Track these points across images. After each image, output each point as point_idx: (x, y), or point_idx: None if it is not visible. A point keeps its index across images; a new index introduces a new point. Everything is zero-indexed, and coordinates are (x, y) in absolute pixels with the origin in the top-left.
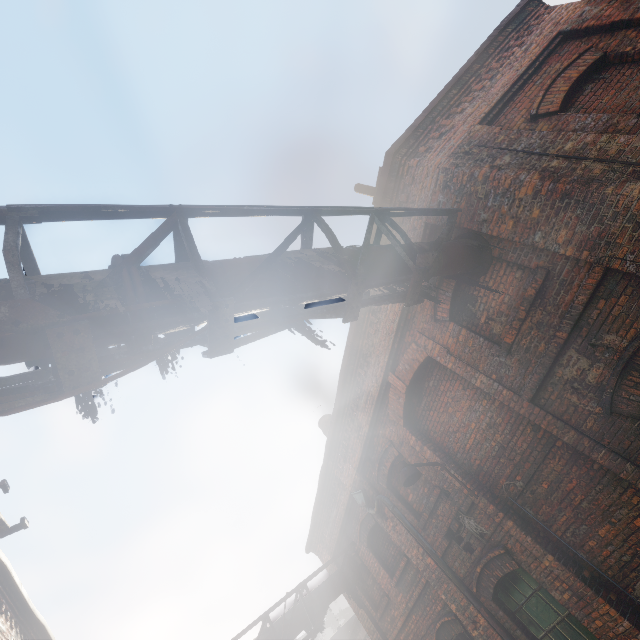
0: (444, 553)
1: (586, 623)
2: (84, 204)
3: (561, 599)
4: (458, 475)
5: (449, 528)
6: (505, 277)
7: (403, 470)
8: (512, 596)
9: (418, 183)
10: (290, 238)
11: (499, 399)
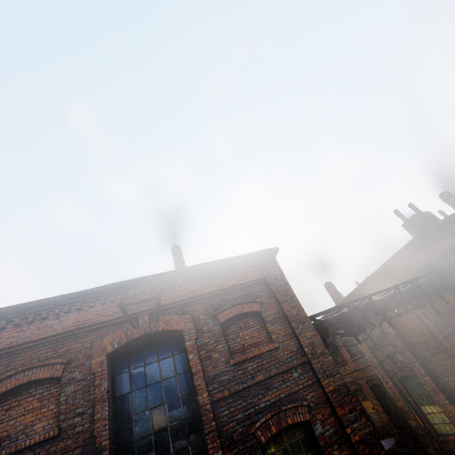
0: (382, 360)
1: (433, 397)
2: (357, 299)
3: (427, 389)
4: (401, 342)
5: (388, 354)
6: (453, 297)
7: (380, 334)
8: (407, 381)
9: (431, 249)
10: (392, 300)
11: (431, 330)
